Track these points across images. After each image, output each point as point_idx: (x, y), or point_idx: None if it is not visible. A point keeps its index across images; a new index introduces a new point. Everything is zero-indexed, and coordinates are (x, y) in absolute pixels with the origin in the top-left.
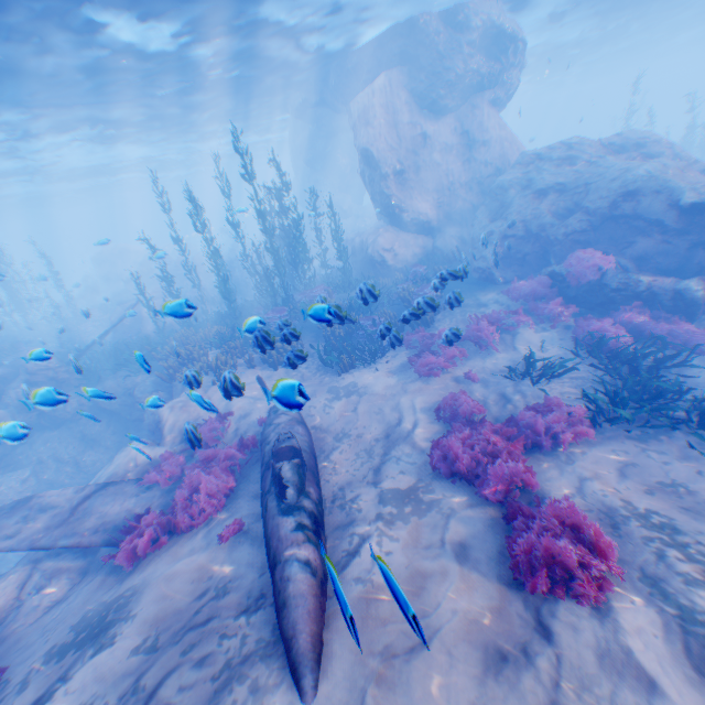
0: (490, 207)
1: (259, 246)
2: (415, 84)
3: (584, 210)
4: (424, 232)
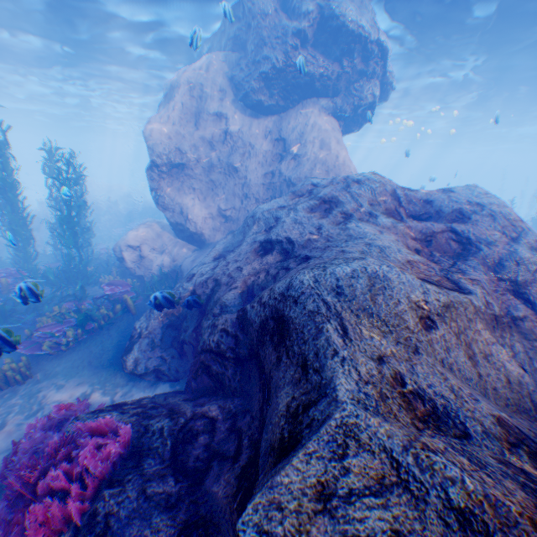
0: (234, 238)
1: (1, 201)
2: (238, 72)
3: (239, 312)
4: (195, 241)
